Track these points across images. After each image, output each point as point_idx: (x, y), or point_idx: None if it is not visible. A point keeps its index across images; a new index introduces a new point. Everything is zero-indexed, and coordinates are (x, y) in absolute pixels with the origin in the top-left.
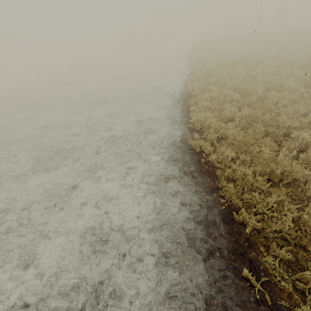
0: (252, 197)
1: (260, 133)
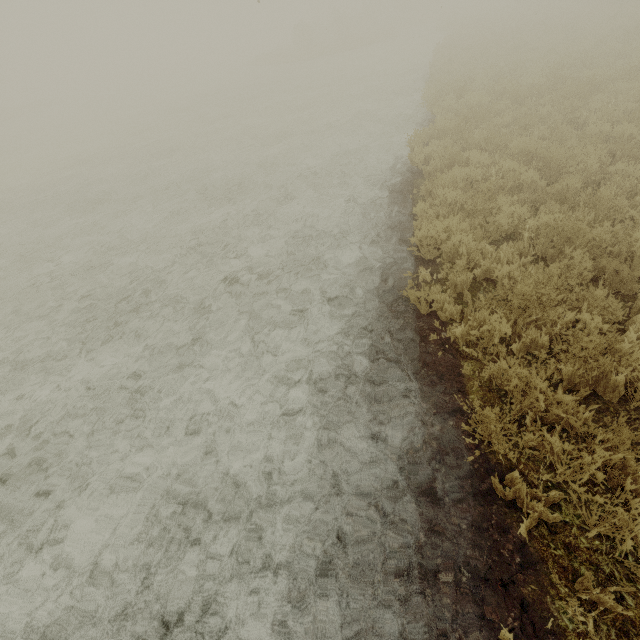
0: (545, 440)
1: (581, 272)
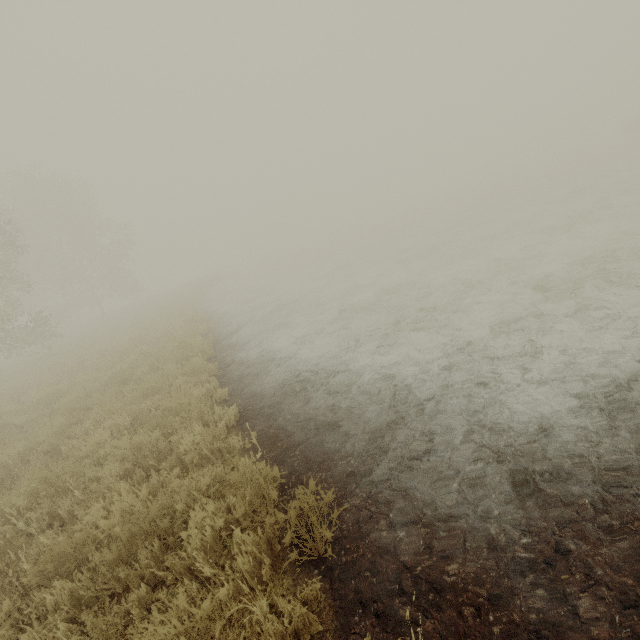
0: None
1: None
